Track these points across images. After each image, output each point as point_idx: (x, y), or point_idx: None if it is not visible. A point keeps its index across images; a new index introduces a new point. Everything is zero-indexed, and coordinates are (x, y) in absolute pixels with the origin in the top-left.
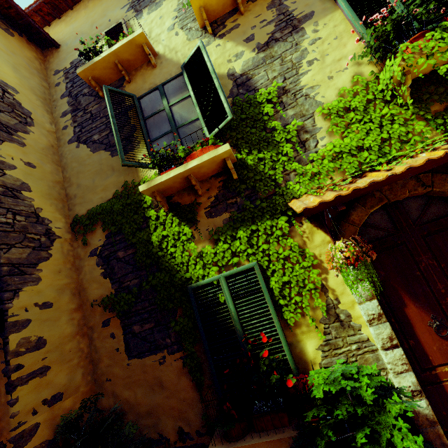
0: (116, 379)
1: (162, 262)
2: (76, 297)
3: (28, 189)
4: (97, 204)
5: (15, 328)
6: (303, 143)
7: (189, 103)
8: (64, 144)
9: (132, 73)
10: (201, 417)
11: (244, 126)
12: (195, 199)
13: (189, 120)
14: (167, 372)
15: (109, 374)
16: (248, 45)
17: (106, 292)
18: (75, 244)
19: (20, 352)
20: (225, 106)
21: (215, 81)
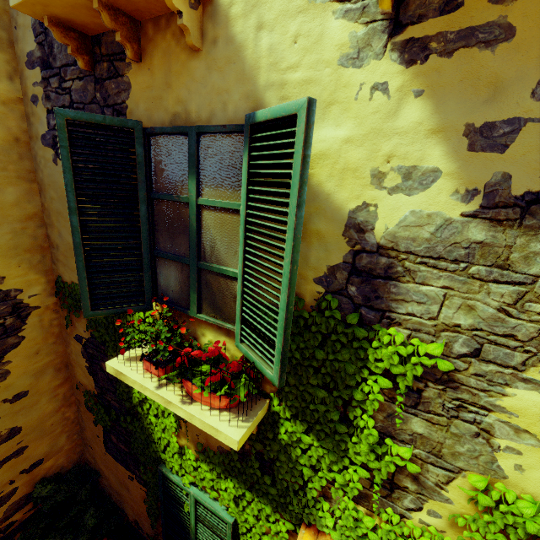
0: (96, 452)
1: (141, 419)
2: (62, 371)
3: None
4: None
5: None
6: (393, 486)
7: (235, 229)
8: (37, 139)
9: (147, 28)
10: (150, 537)
11: (311, 371)
12: None
13: (223, 268)
14: (133, 488)
15: (91, 444)
16: (466, 161)
17: (90, 387)
18: (61, 312)
19: None
20: (277, 352)
21: (284, 278)
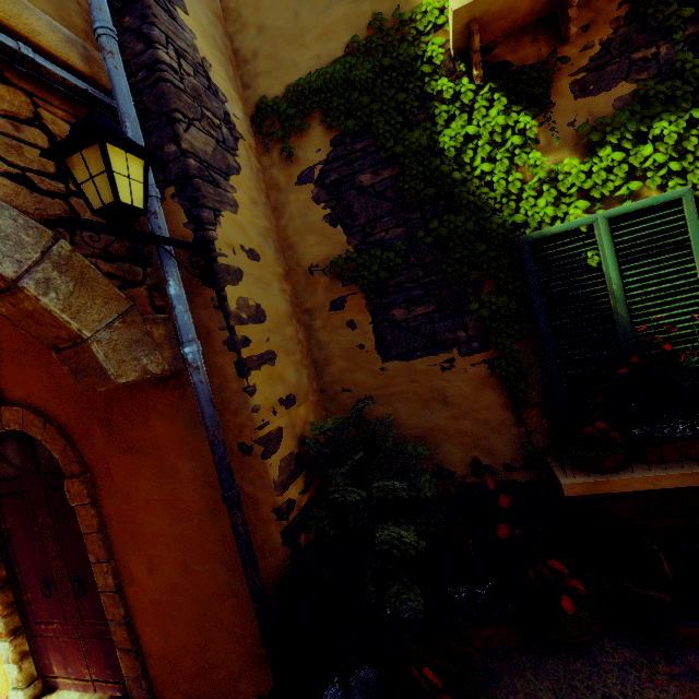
0: (360, 389)
1: (462, 193)
2: (281, 257)
3: (182, 6)
4: (308, 71)
5: (229, 278)
6: None
7: None
8: None
9: None
10: (521, 446)
11: None
12: (554, 51)
13: None
14: (456, 383)
15: (347, 383)
16: None
17: (337, 251)
18: (266, 160)
19: (242, 319)
20: None
21: None
